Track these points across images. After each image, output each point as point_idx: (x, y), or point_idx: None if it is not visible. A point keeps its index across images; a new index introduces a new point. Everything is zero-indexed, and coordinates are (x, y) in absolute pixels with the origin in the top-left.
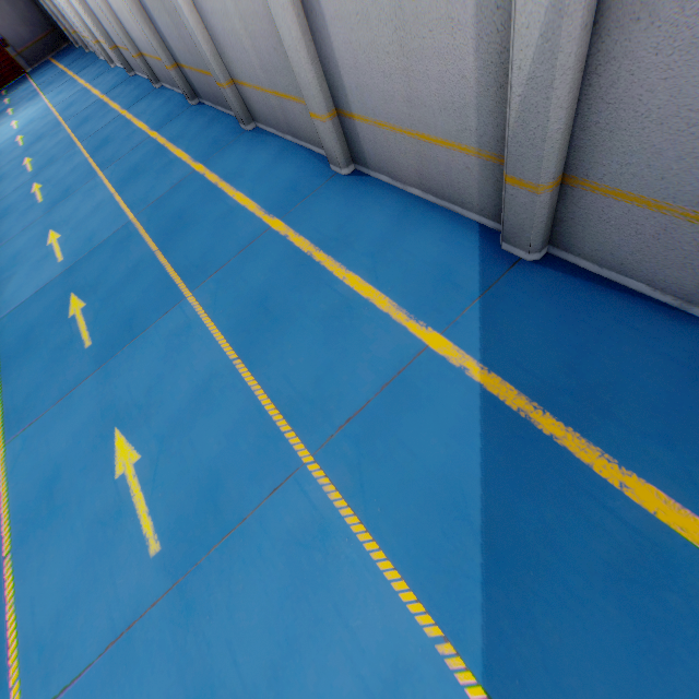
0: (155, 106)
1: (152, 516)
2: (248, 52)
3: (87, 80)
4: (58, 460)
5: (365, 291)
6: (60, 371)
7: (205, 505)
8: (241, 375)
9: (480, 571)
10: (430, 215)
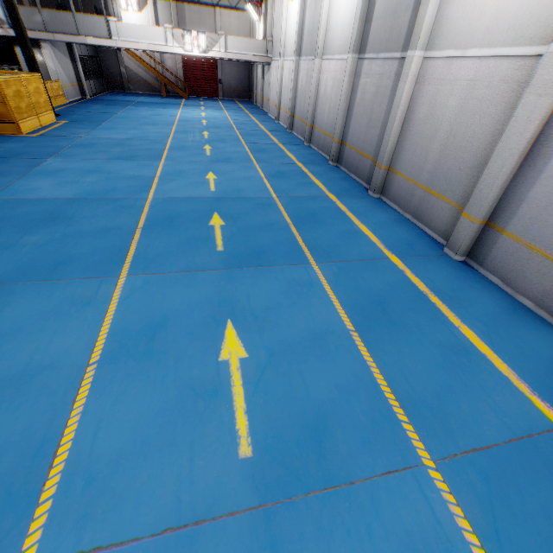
0: (303, 152)
1: (249, 416)
2: (427, 161)
3: (258, 119)
4: (168, 313)
5: (481, 347)
6: (191, 253)
7: (309, 440)
8: (358, 346)
9: None
10: (539, 325)
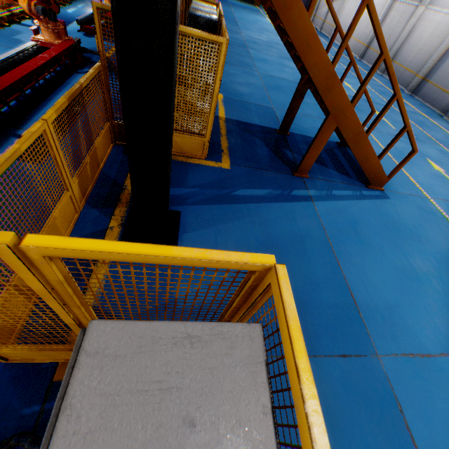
0: (382, 79)
1: None
2: None
3: (327, 42)
4: (400, 149)
5: None
6: (383, 127)
7: None
8: None
9: None
10: None
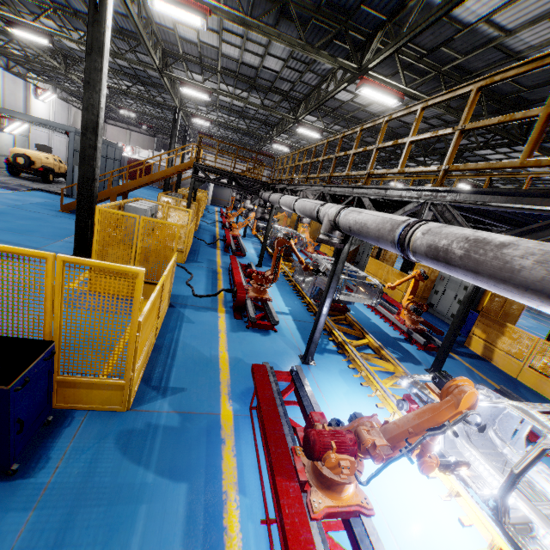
0: None
1: None
2: None
3: None
4: None
5: None
6: None
7: None
8: None
9: (531, 318)
10: None
